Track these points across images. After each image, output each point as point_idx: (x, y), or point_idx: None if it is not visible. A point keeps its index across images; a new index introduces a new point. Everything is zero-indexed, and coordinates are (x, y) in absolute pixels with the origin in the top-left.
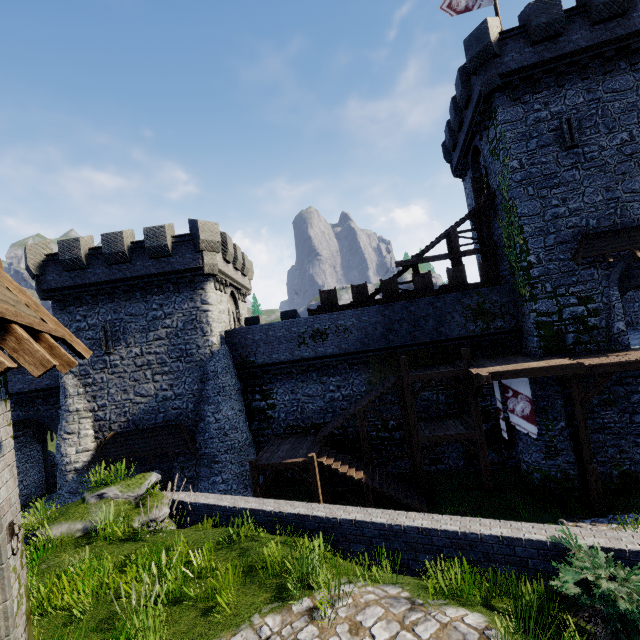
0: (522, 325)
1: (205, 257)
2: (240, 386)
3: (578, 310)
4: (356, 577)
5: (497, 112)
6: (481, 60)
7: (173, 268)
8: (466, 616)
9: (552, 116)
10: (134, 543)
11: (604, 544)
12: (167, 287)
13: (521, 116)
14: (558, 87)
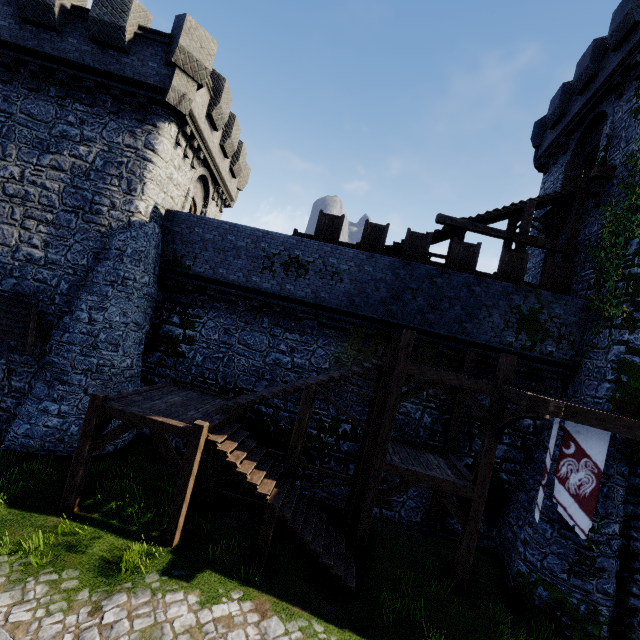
0: (581, 362)
1: (176, 77)
2: (156, 293)
3: None
4: None
5: None
6: None
7: (121, 71)
8: None
9: None
10: None
11: None
12: (103, 100)
13: None
14: None
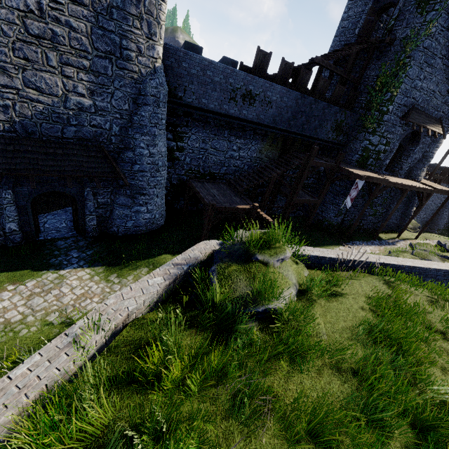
0: (348, 144)
1: None
2: None
3: (382, 148)
4: None
5: None
6: None
7: None
8: None
9: None
10: (345, 298)
11: None
12: None
13: None
14: None
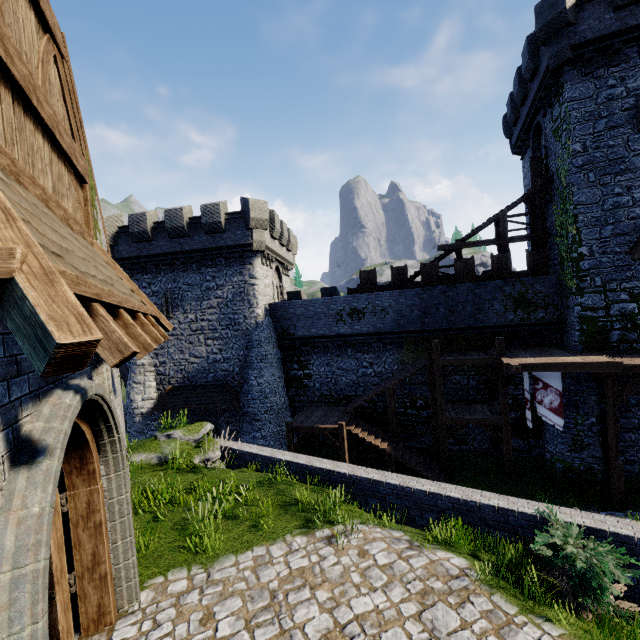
0: (565, 318)
1: (254, 234)
2: (280, 355)
3: (628, 307)
4: (368, 521)
5: (564, 88)
6: (552, 29)
7: (225, 243)
8: (452, 558)
9: (628, 93)
10: (195, 474)
11: (588, 524)
12: (219, 261)
13: (591, 93)
14: (639, 59)
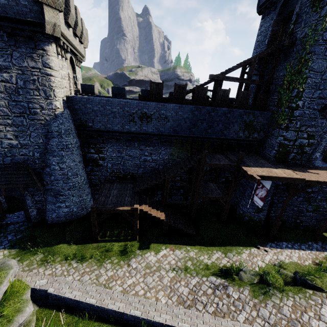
0: (266, 139)
1: (46, 12)
2: (79, 142)
3: (304, 142)
4: None
5: None
6: None
7: (4, 13)
8: None
9: None
10: None
11: None
12: None
13: None
14: None
